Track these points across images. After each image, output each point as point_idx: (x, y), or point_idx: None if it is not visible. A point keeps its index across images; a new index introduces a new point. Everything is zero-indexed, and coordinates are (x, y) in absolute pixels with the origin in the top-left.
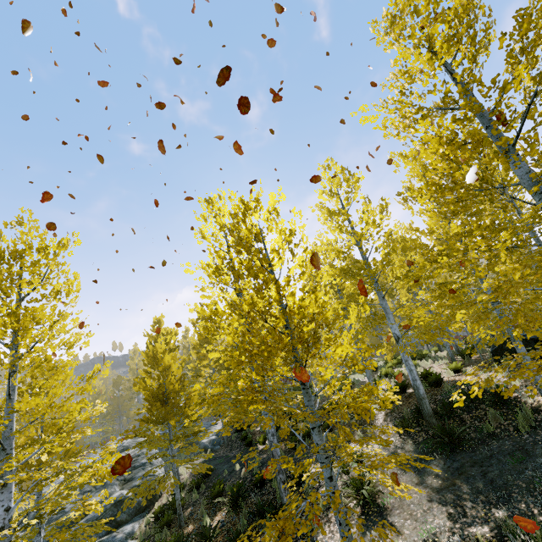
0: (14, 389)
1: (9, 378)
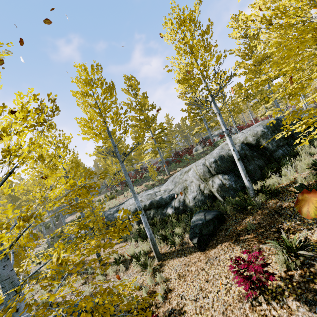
0: None
1: None
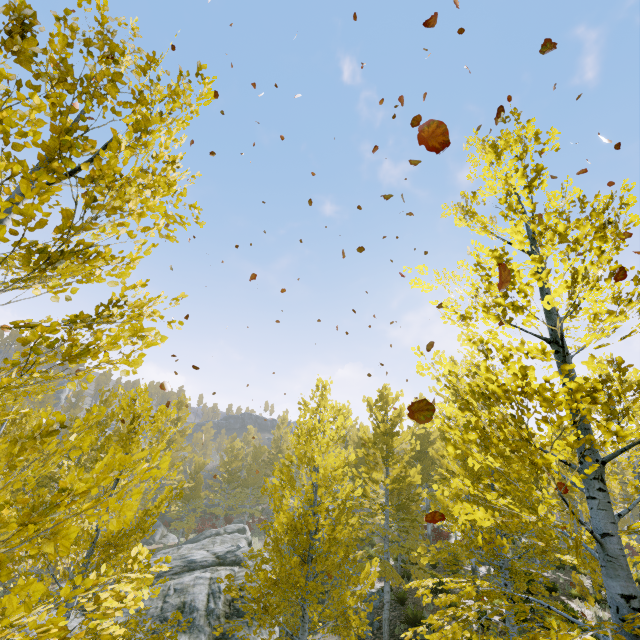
0: None
1: None
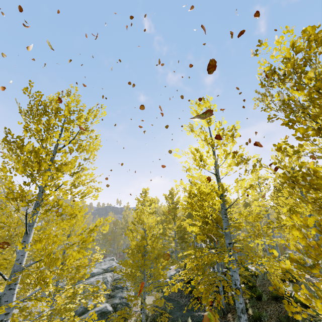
0: (33, 225)
1: (26, 215)
